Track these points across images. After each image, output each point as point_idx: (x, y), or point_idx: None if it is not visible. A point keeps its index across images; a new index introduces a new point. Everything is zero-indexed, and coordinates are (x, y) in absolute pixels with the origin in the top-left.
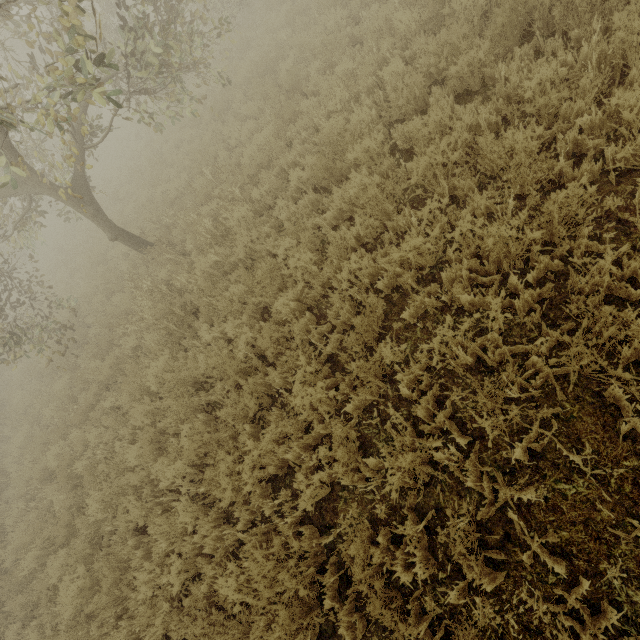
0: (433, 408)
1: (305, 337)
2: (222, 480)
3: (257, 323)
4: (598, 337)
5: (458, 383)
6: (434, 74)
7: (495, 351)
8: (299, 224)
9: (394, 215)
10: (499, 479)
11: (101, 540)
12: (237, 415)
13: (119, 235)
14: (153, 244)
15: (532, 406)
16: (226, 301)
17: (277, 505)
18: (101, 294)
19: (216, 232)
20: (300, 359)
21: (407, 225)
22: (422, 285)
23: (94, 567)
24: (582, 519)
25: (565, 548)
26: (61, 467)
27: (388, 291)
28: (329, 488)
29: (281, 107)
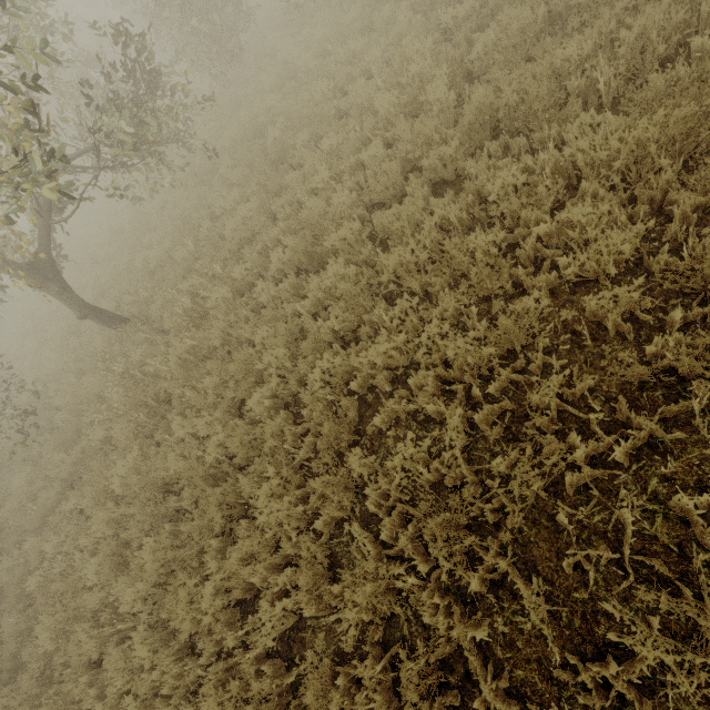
0: (399, 528)
1: (274, 444)
2: (180, 610)
3: (233, 418)
4: (540, 467)
5: (427, 498)
6: (414, 159)
7: (456, 470)
8: (278, 311)
9: (369, 310)
10: (457, 612)
11: (54, 673)
12: (205, 527)
13: (89, 313)
14: (129, 320)
15: (494, 528)
16: (199, 394)
17: (245, 633)
18: (70, 374)
19: (194, 313)
20: (267, 470)
21: (383, 320)
22: (396, 386)
23: (41, 709)
24: (536, 656)
25: (520, 689)
26: (11, 584)
27: (363, 391)
28: (297, 615)
29: (268, 176)
